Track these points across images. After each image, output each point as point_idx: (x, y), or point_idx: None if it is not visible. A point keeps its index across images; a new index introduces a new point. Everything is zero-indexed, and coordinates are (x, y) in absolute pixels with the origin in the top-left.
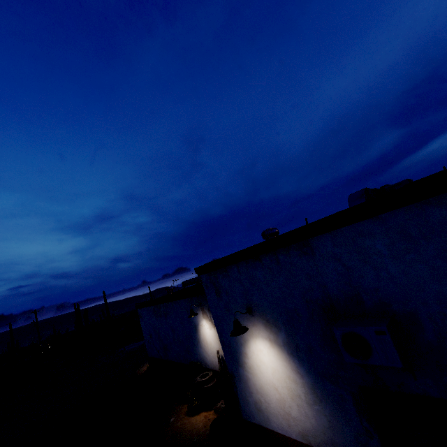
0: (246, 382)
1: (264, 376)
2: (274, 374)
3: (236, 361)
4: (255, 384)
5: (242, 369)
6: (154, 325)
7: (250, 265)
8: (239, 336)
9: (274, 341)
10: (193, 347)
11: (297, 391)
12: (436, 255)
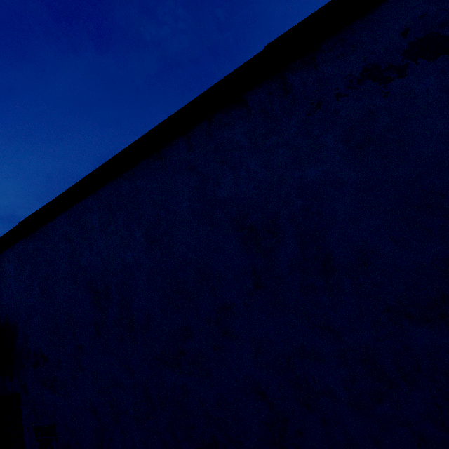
0: None
1: None
2: None
3: None
4: None
5: None
6: None
7: None
8: None
9: None
10: None
11: None
12: (28, 276)
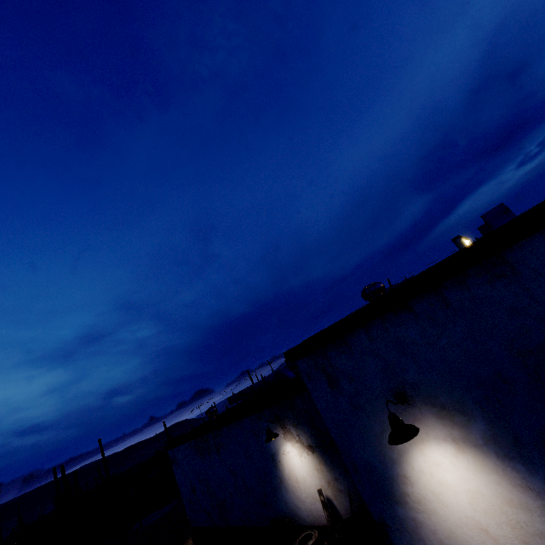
0: (414, 531)
1: (453, 512)
2: (474, 503)
3: (386, 495)
4: (435, 531)
5: (402, 508)
6: (199, 471)
7: (391, 321)
8: (388, 448)
9: (464, 440)
10: (272, 493)
11: (535, 525)
12: None
